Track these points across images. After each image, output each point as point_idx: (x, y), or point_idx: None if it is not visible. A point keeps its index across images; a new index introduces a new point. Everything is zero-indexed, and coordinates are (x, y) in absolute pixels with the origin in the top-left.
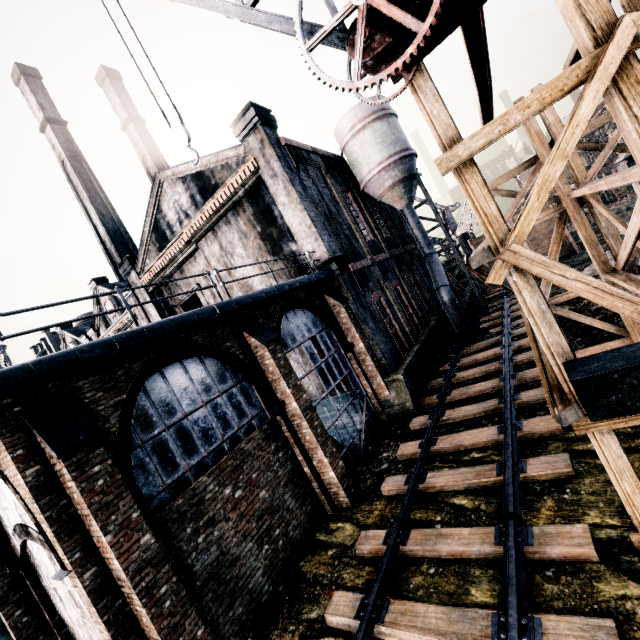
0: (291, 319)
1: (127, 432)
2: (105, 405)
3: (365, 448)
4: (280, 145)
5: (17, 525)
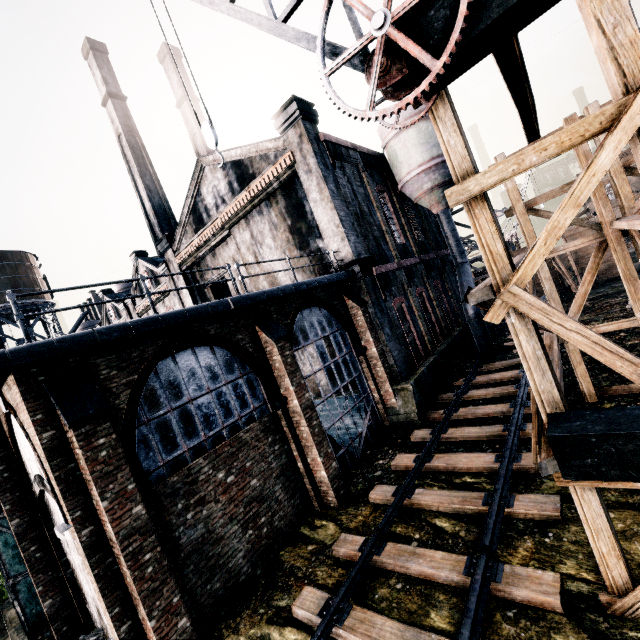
0: (306, 317)
1: (134, 410)
2: (118, 383)
3: (363, 451)
4: (319, 141)
5: (36, 475)
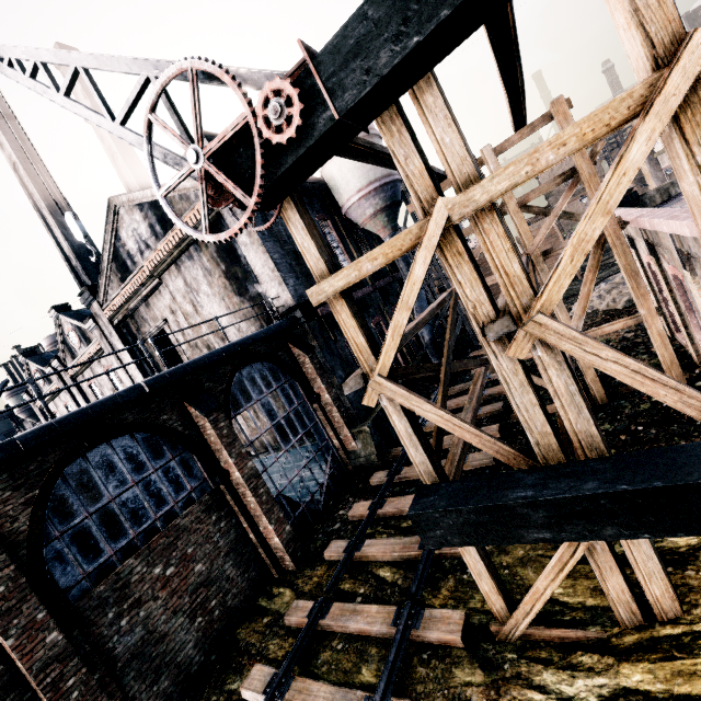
0: (247, 376)
1: (39, 528)
2: (14, 504)
3: (326, 503)
4: None
5: None
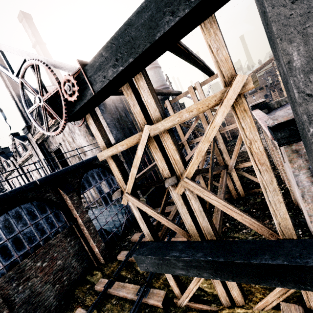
0: (90, 174)
1: None
2: None
3: (124, 231)
4: None
5: None
